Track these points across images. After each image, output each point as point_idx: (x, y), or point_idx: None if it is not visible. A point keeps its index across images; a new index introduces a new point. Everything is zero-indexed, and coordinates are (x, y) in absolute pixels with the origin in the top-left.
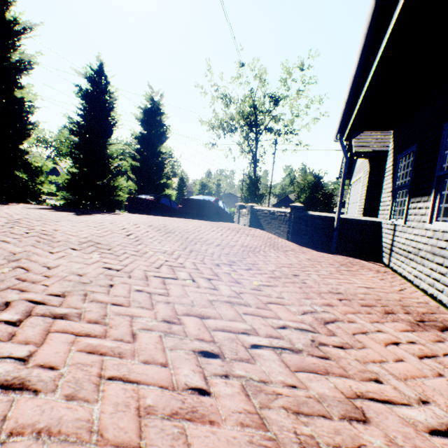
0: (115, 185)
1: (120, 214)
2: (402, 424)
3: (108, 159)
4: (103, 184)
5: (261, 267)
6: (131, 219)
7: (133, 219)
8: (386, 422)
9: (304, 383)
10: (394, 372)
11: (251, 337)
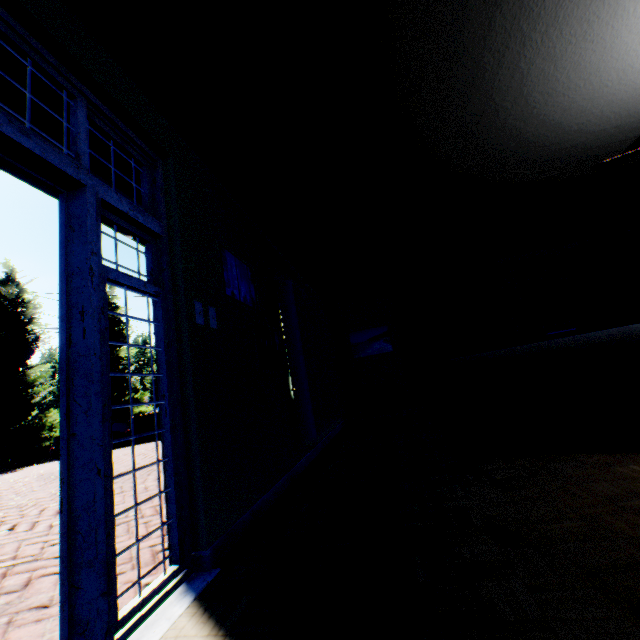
0: (41, 425)
1: (22, 469)
2: (51, 582)
3: (26, 390)
4: (20, 428)
5: (139, 486)
6: (25, 473)
7: (30, 472)
8: (37, 585)
9: (1, 582)
10: (117, 546)
11: (1, 563)
